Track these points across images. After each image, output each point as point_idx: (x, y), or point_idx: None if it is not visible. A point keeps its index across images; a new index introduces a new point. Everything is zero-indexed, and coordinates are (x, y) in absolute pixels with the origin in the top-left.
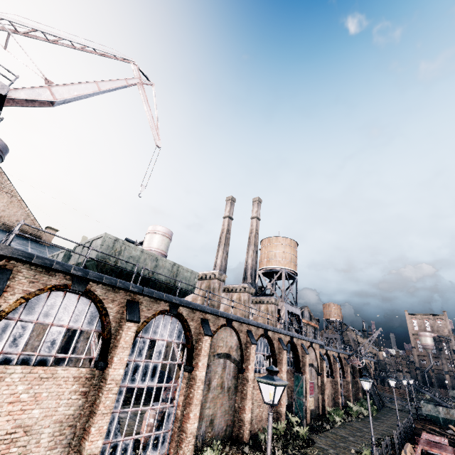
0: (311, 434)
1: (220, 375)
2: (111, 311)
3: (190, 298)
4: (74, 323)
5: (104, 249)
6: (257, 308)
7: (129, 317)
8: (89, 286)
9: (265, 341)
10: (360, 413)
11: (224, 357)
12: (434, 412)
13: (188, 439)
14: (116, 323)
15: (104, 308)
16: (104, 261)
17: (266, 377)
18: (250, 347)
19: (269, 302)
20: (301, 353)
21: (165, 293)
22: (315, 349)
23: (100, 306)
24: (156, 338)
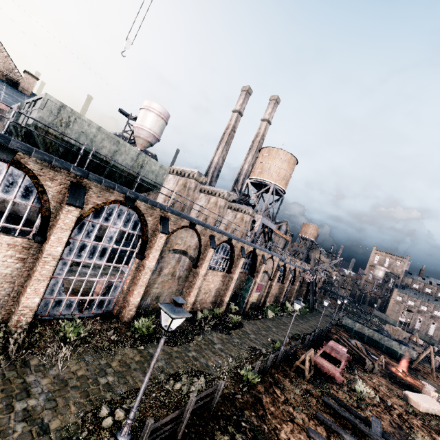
0: (243, 320)
1: (173, 266)
2: (50, 190)
3: (165, 190)
4: (4, 193)
5: (45, 114)
6: (233, 215)
7: (69, 201)
8: (19, 156)
9: (227, 247)
10: (293, 311)
11: (180, 253)
12: (351, 325)
13: (129, 307)
14: (57, 203)
15: (41, 185)
16: (46, 130)
17: (169, 306)
18: (208, 250)
19: (246, 213)
20: (259, 262)
21: (117, 184)
22: (274, 261)
23: (35, 182)
24: (107, 224)
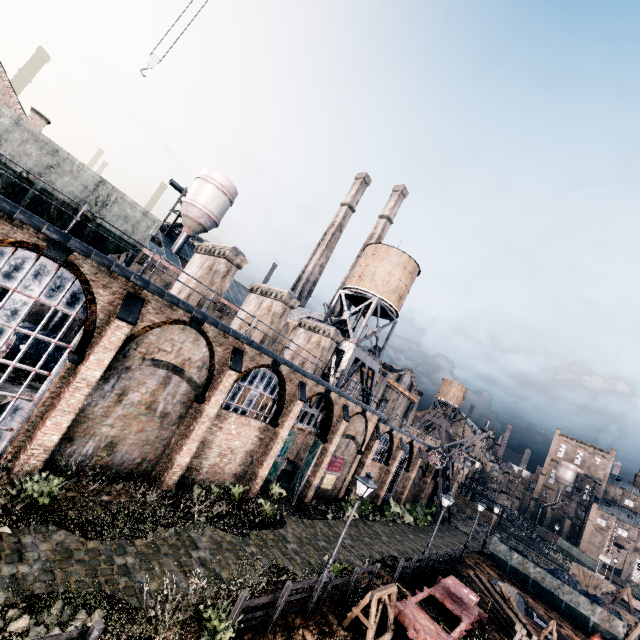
0: (290, 516)
1: (151, 390)
2: None
3: (185, 277)
4: None
5: None
6: (306, 337)
7: None
8: None
9: (273, 378)
10: (402, 517)
11: (167, 369)
12: (505, 556)
13: (30, 450)
14: None
15: None
16: None
17: None
18: (226, 372)
19: (326, 334)
20: (337, 416)
21: (22, 209)
22: (368, 420)
23: None
24: (8, 285)
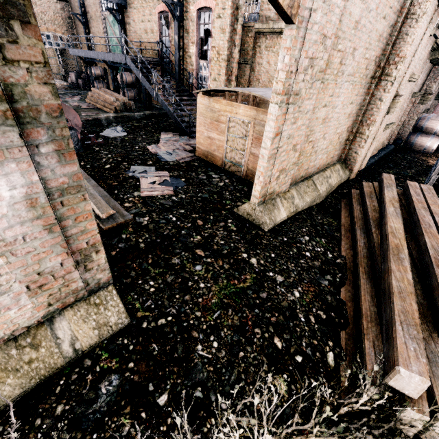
0: None
1: None
2: None
3: None
4: None
5: None
6: None
7: None
8: None
9: None
10: None
11: None
12: None
13: None
14: None
15: None
16: None
17: None
18: None
19: None
20: None
21: None
22: None
23: None
24: None
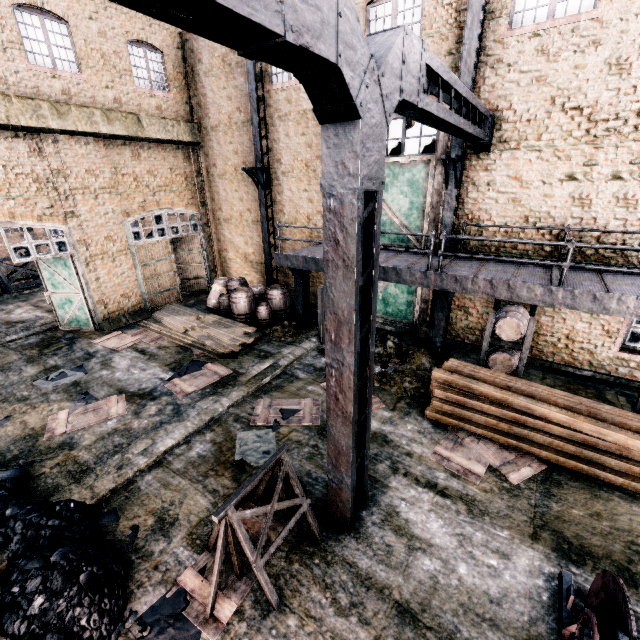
0: None
1: None
2: None
3: None
4: None
5: None
6: None
7: None
8: None
9: None
10: None
11: None
12: None
13: None
14: None
15: None
16: None
17: None
18: None
19: None
20: None
21: None
22: None
23: None
24: None
